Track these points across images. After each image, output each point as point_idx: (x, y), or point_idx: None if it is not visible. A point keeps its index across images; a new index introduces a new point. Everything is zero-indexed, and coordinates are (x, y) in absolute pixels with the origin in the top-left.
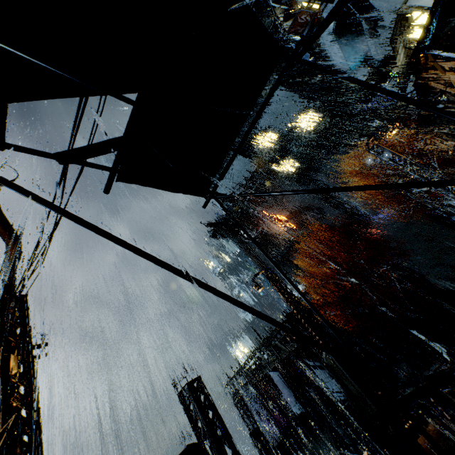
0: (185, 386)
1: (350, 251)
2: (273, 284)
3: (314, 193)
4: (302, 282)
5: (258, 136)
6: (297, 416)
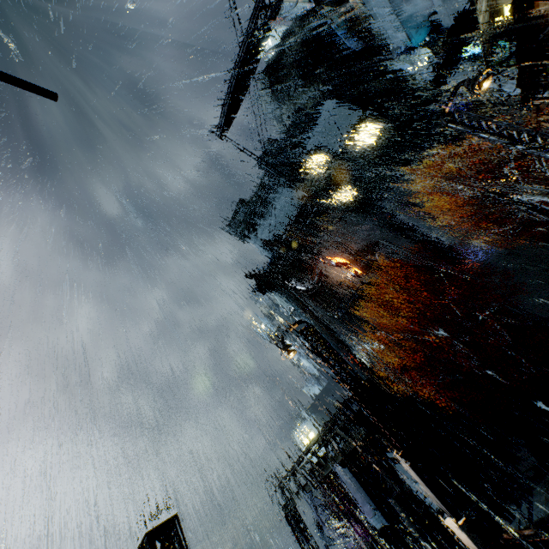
0: (145, 538)
1: (435, 297)
2: (310, 344)
3: (381, 226)
4: (375, 342)
5: (306, 162)
6: (378, 533)
